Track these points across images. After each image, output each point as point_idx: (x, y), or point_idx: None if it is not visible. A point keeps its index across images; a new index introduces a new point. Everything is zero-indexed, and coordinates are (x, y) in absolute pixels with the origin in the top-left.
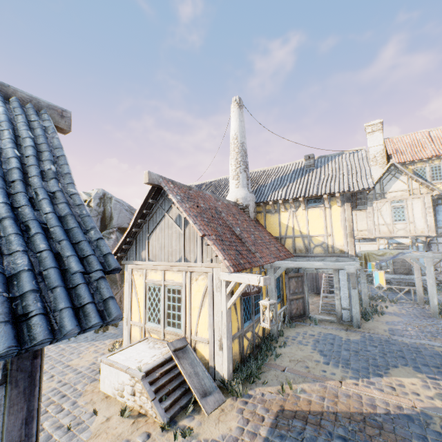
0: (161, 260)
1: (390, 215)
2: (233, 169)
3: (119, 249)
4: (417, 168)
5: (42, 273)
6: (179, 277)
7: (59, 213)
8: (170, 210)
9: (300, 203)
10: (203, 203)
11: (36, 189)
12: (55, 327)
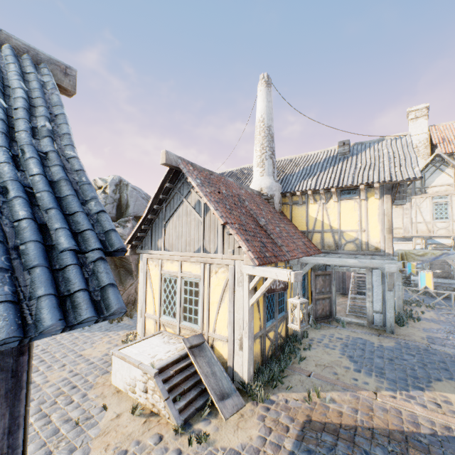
0: (178, 250)
1: (431, 213)
2: (258, 155)
3: (134, 237)
4: None
5: (18, 248)
6: (197, 269)
7: (50, 177)
8: (189, 195)
9: (332, 194)
10: (225, 189)
11: (22, 146)
12: (29, 320)
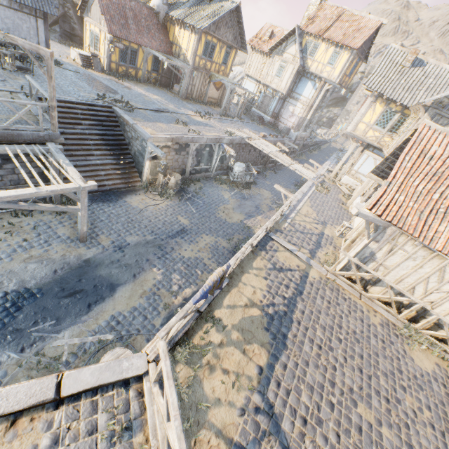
0: (94, 21)
1: (276, 71)
2: None
3: (81, 8)
4: (309, 41)
5: (46, 3)
6: (98, 31)
7: None
8: None
9: (182, 25)
10: None
11: None
12: (48, 12)
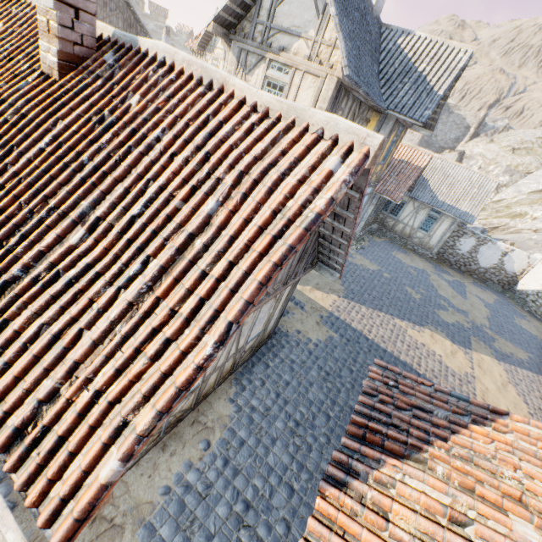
0: None
1: None
2: None
3: None
4: None
5: None
6: None
7: None
8: None
9: None
10: None
11: None
12: None
